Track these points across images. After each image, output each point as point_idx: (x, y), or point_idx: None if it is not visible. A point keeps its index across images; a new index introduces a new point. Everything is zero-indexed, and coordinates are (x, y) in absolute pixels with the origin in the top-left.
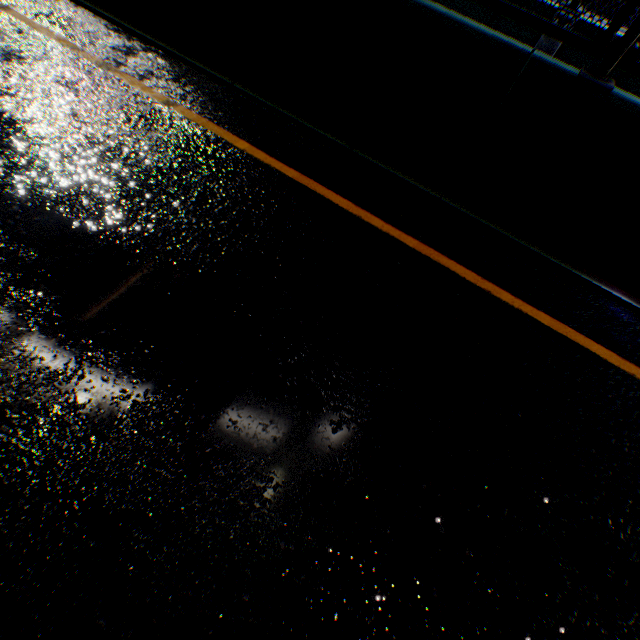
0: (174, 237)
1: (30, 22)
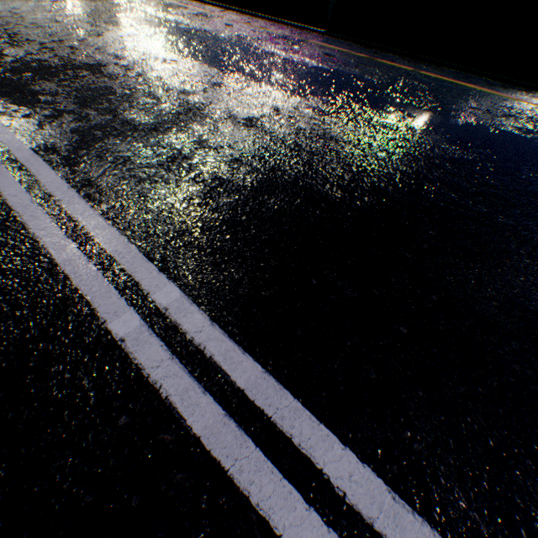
0: (472, 116)
1: (321, 45)
